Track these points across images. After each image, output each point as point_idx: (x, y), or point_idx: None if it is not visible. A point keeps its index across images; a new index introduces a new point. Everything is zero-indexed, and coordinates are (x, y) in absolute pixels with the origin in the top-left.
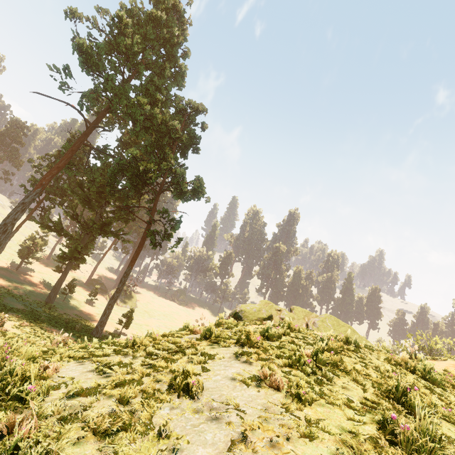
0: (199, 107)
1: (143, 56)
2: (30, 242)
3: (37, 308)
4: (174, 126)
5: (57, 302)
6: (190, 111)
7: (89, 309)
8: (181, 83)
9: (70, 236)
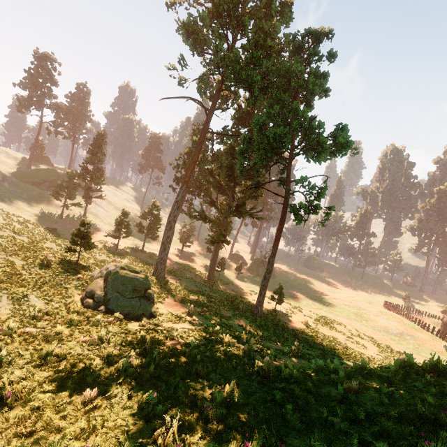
0: (320, 33)
1: (245, 2)
2: (184, 230)
3: (204, 288)
4: (296, 72)
5: (215, 279)
6: (308, 46)
7: (239, 283)
8: (288, 16)
9: (213, 221)
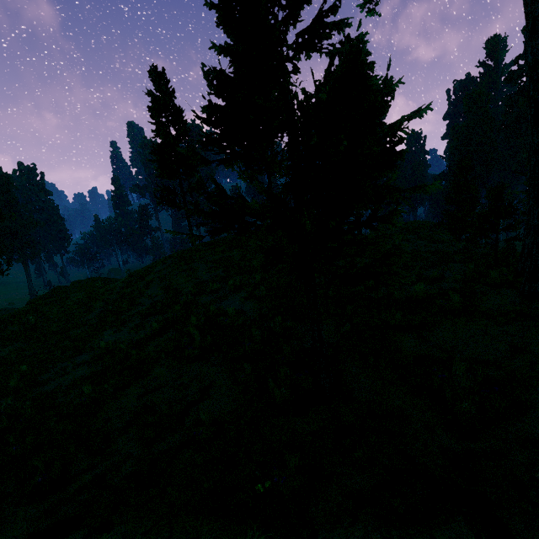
0: None
1: None
2: None
3: None
4: None
5: None
6: None
7: None
8: None
9: None
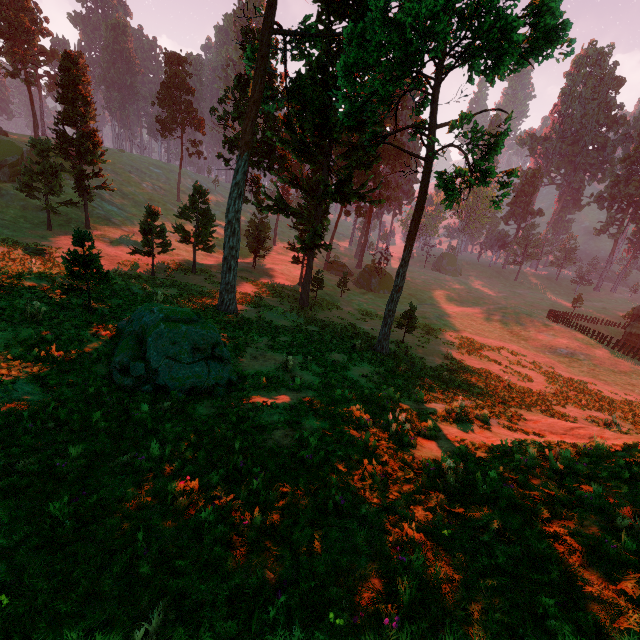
0: None
1: None
2: (253, 231)
3: (299, 320)
4: None
5: (310, 303)
6: None
7: (346, 305)
8: None
9: (299, 214)
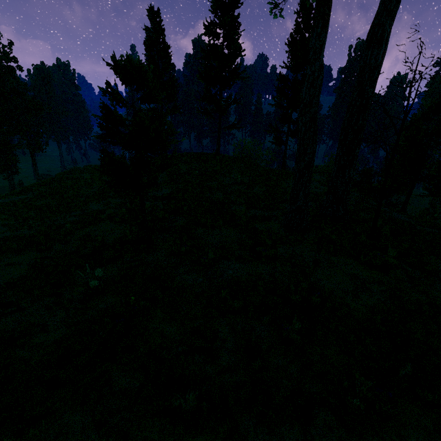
0: None
1: None
2: None
3: None
4: None
5: None
6: None
7: None
8: None
9: None
